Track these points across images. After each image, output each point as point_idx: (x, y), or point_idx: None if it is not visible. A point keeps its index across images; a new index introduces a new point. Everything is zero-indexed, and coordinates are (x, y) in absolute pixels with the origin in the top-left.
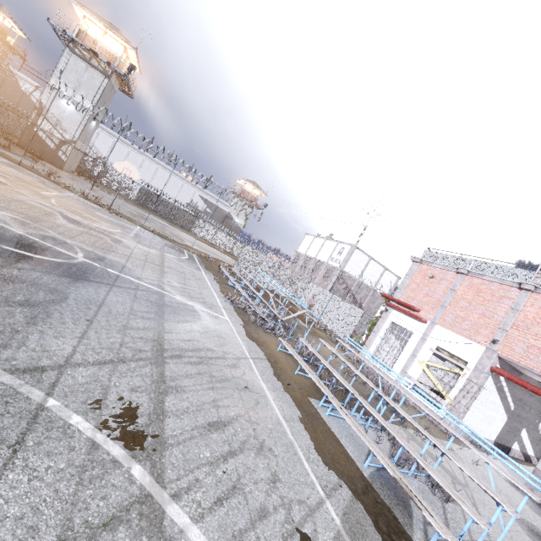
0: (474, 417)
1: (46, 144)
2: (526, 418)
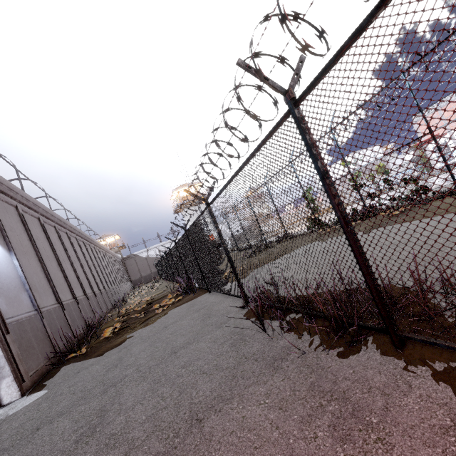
0: None
1: None
2: None
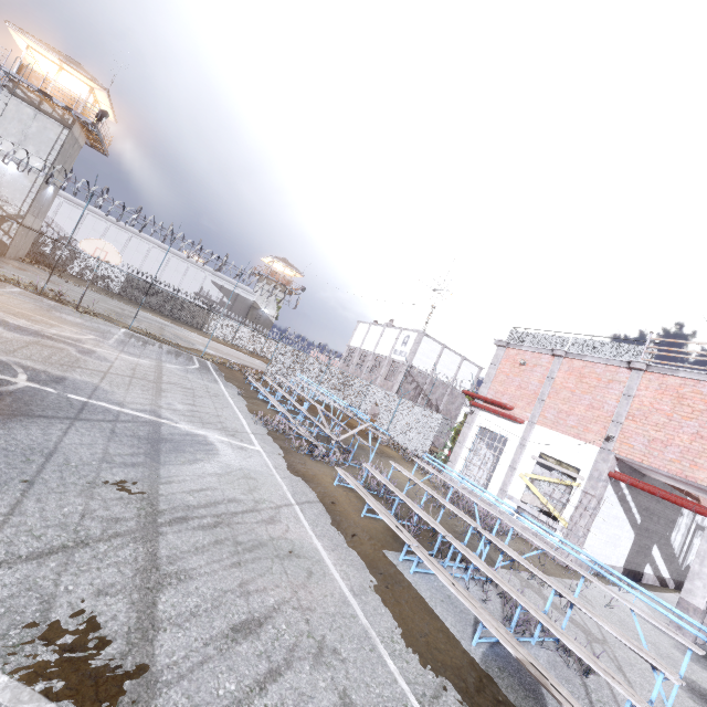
0: (596, 540)
1: None
2: (655, 531)
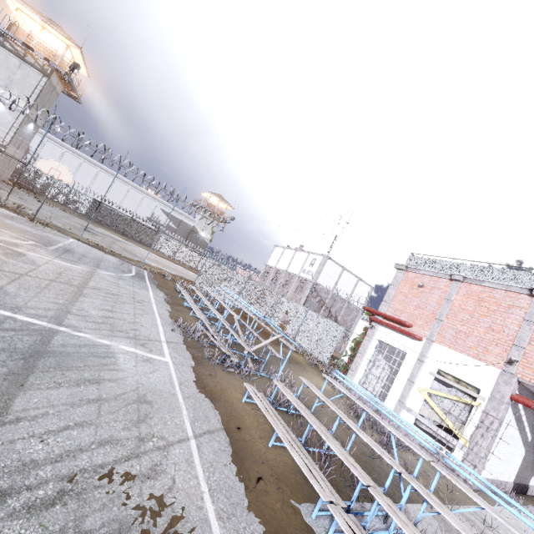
0: (494, 459)
1: None
2: None
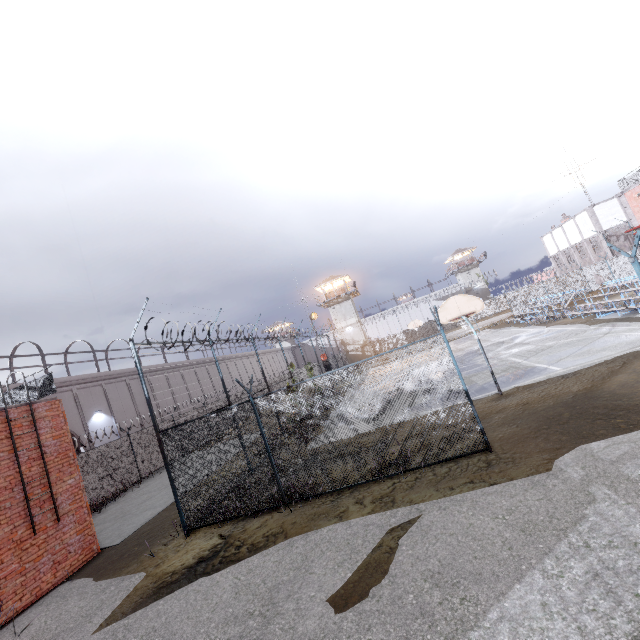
0: None
1: (358, 356)
2: None
